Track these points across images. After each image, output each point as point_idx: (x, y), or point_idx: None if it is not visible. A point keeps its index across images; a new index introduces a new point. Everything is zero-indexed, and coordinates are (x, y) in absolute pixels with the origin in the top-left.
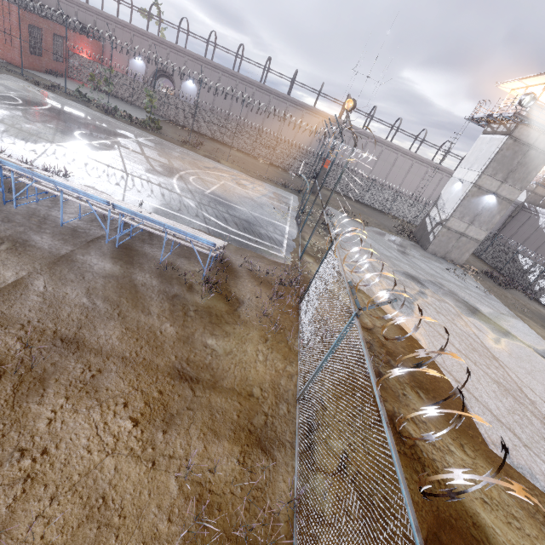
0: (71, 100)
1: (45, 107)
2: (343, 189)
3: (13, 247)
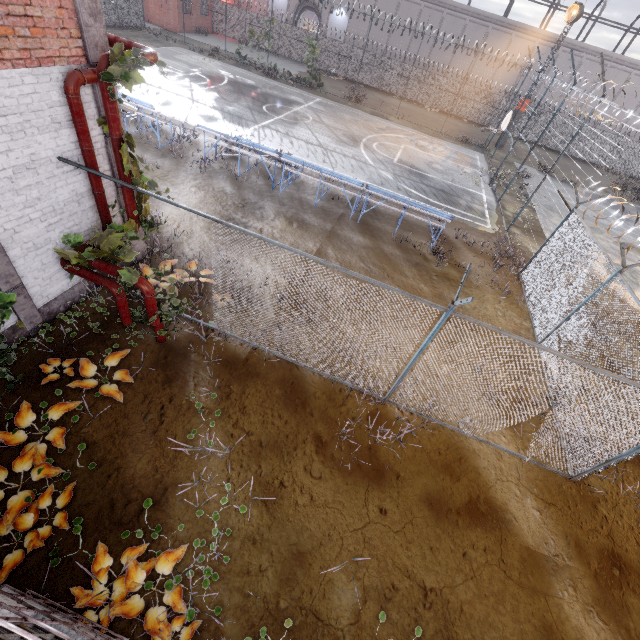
0: (234, 65)
1: (226, 82)
2: (537, 136)
3: (299, 225)
